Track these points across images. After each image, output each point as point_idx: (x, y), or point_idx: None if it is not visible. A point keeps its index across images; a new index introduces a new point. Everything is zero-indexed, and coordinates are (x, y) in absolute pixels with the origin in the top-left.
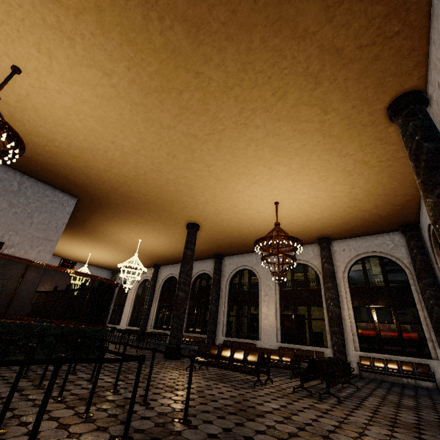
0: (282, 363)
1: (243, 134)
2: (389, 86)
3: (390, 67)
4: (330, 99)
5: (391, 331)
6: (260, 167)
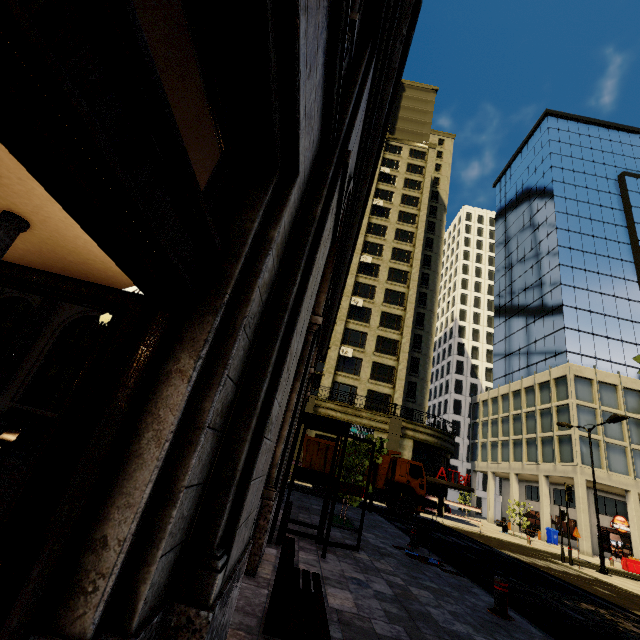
0: None
1: None
2: None
3: None
4: None
5: None
6: None
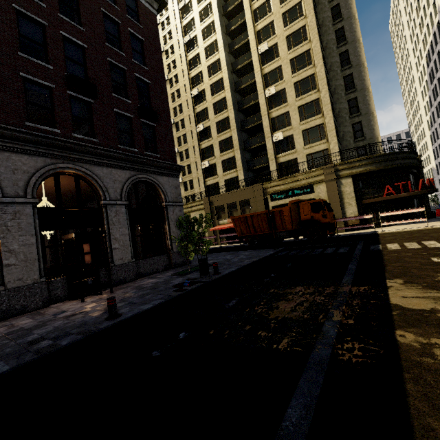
0: None
1: None
2: None
3: None
4: None
5: None
6: None
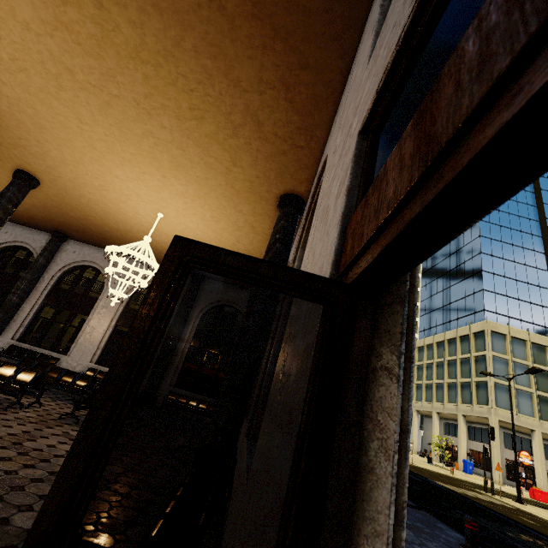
0: (73, 387)
1: (143, 121)
2: (286, 181)
3: (291, 167)
4: (242, 156)
5: (223, 373)
6: (153, 168)
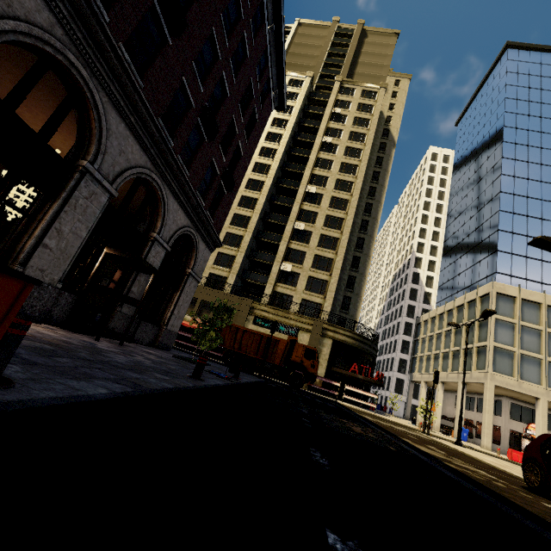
0: None
1: None
2: None
3: None
4: None
5: None
6: None
